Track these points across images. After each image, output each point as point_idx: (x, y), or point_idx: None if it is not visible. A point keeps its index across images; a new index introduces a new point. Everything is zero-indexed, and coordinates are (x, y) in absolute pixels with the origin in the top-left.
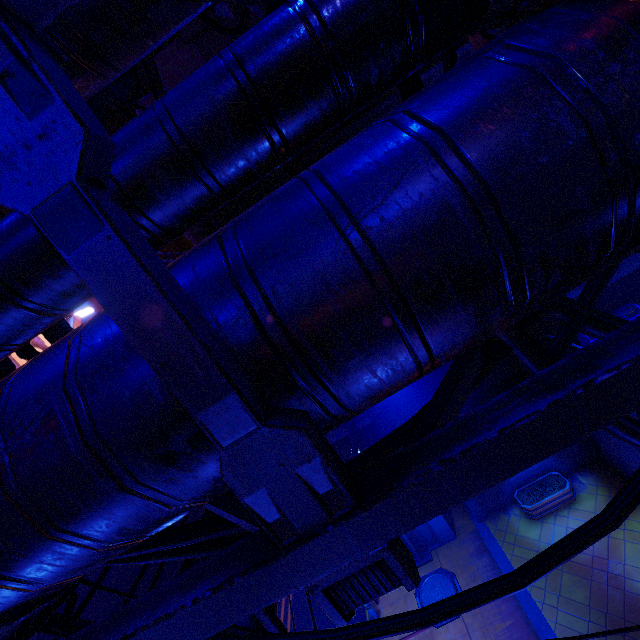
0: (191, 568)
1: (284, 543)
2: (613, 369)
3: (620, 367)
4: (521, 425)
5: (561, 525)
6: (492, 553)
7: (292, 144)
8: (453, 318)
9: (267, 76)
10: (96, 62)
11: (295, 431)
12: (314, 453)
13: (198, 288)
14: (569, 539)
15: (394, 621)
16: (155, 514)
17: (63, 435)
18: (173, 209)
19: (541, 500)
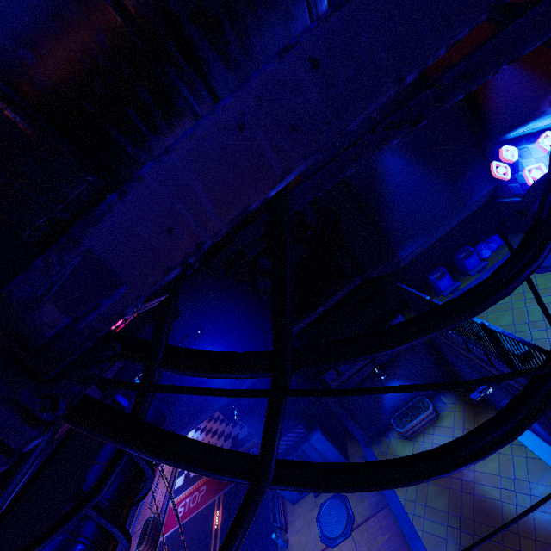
0: None
1: None
2: None
3: None
4: None
5: (428, 442)
6: None
7: None
8: None
9: None
10: None
11: None
12: None
13: None
14: None
15: None
16: None
17: None
18: None
19: (411, 423)
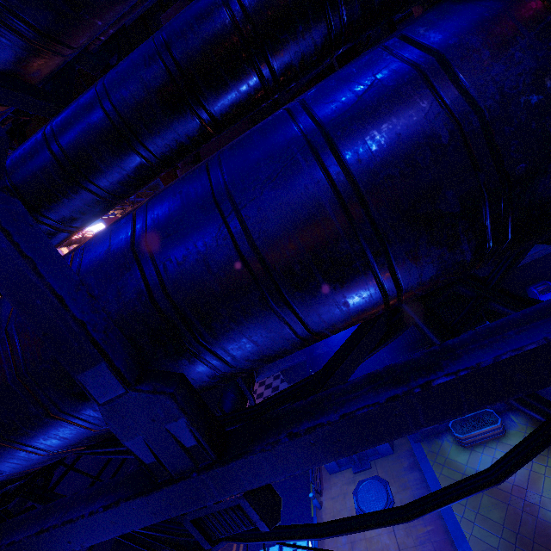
0: (100, 483)
1: (160, 480)
2: (452, 374)
3: (458, 373)
4: (360, 413)
5: (488, 455)
6: (423, 470)
7: (221, 120)
8: (326, 302)
9: (191, 58)
10: (48, 42)
11: (162, 395)
12: (180, 414)
13: (108, 257)
14: (454, 487)
15: (296, 530)
16: (82, 434)
17: (3, 368)
18: (116, 176)
19: (473, 431)
